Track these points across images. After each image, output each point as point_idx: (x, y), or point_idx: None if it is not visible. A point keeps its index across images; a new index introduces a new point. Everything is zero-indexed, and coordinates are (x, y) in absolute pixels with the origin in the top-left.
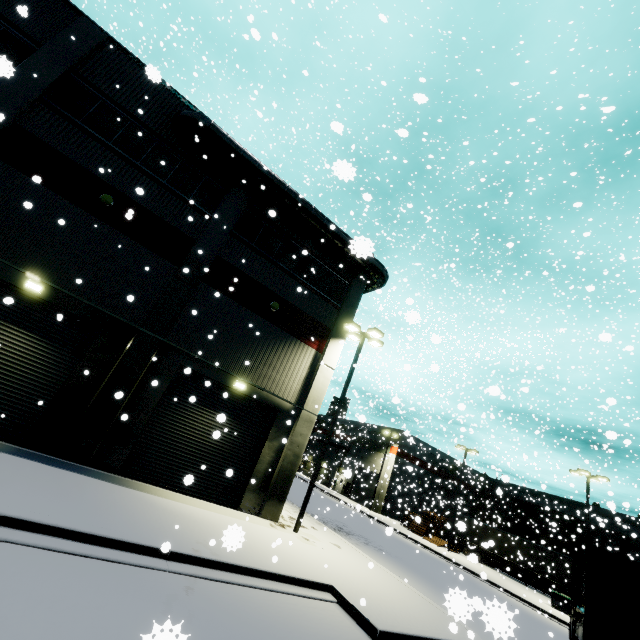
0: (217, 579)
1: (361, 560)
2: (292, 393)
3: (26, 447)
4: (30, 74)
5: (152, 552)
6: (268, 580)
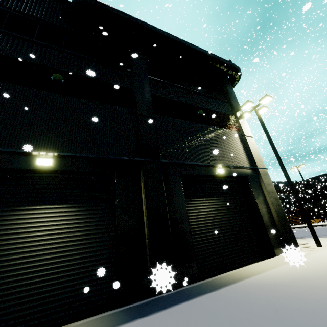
0: None
1: None
2: (245, 162)
3: (124, 305)
4: None
5: None
6: None
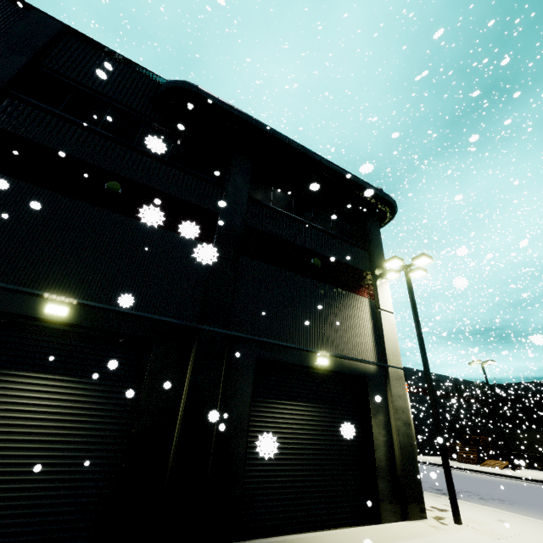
0: None
1: None
2: (369, 352)
3: None
4: None
5: None
6: None
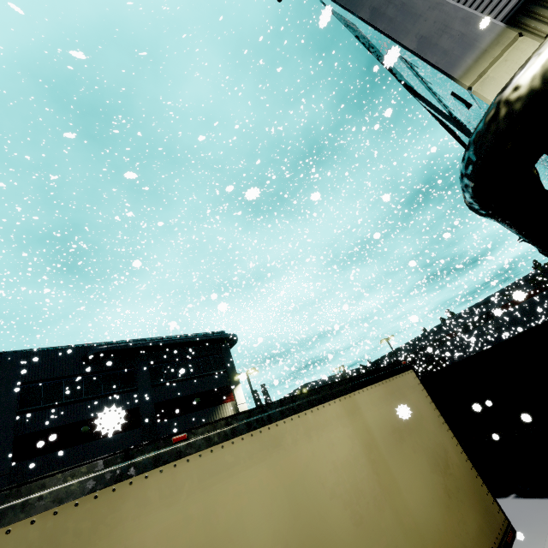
0: None
1: None
2: None
3: None
4: (4, 407)
5: None
6: None
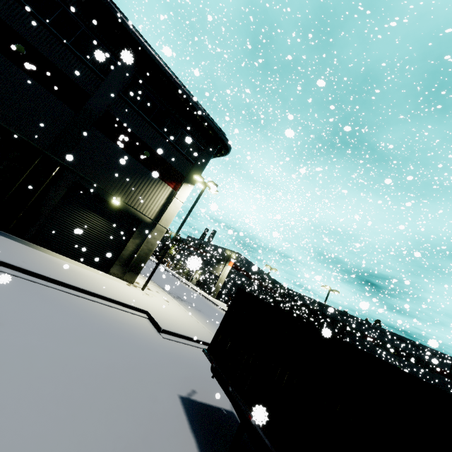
0: (76, 295)
1: (178, 309)
2: (152, 213)
3: None
4: None
5: (38, 276)
6: (109, 302)
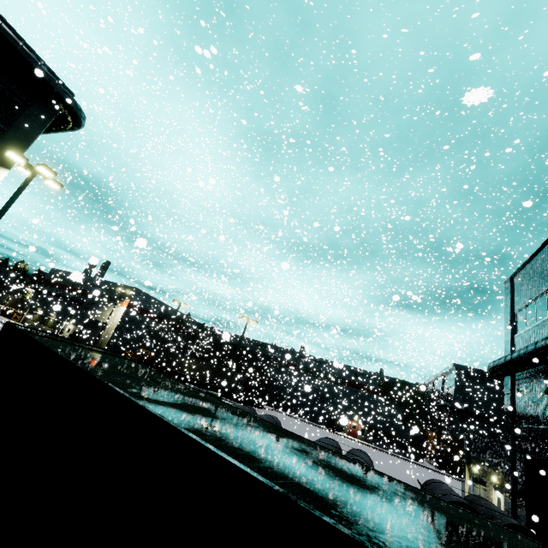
0: None
1: None
2: None
3: None
4: None
5: None
6: None
